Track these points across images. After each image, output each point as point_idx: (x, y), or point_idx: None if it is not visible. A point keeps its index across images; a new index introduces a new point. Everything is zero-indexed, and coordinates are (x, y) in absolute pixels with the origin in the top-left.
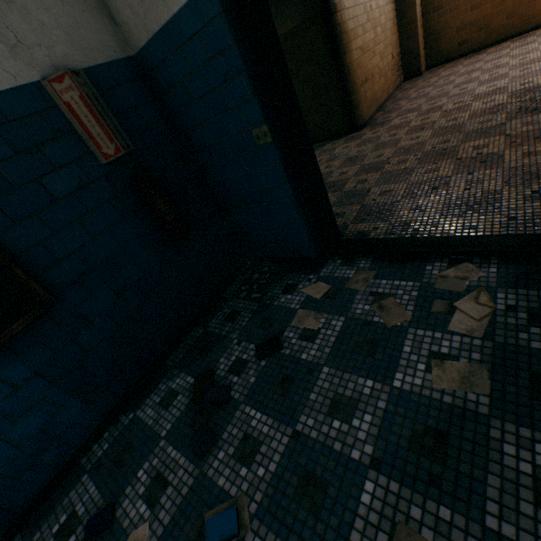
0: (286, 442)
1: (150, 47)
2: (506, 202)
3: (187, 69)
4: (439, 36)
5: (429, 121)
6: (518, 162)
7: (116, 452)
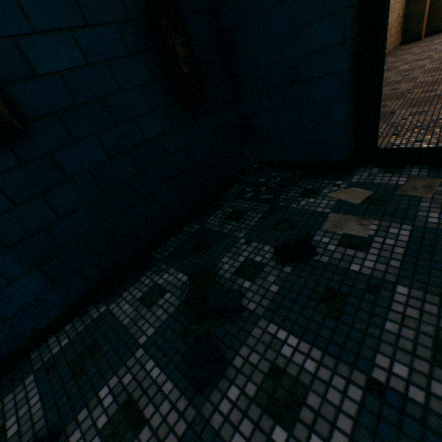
0: (359, 398)
1: None
2: None
3: None
4: None
5: None
6: None
7: (75, 353)
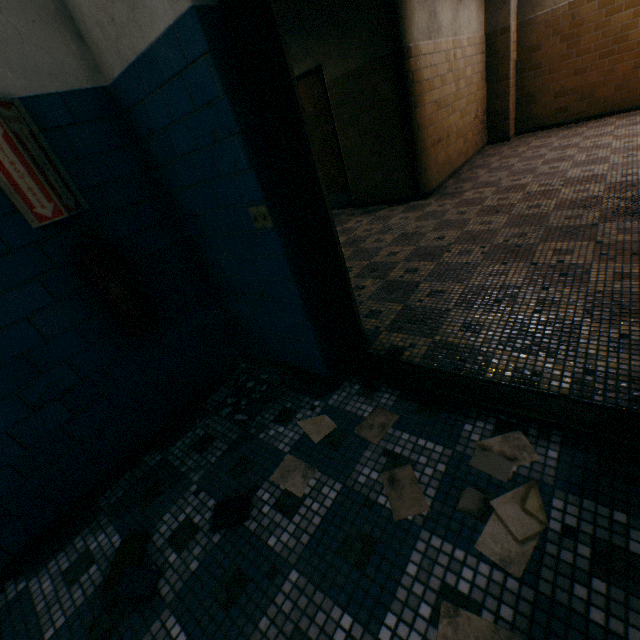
0: None
1: (126, 80)
2: (585, 343)
3: (169, 116)
4: (534, 99)
5: (507, 202)
6: (607, 285)
7: None
